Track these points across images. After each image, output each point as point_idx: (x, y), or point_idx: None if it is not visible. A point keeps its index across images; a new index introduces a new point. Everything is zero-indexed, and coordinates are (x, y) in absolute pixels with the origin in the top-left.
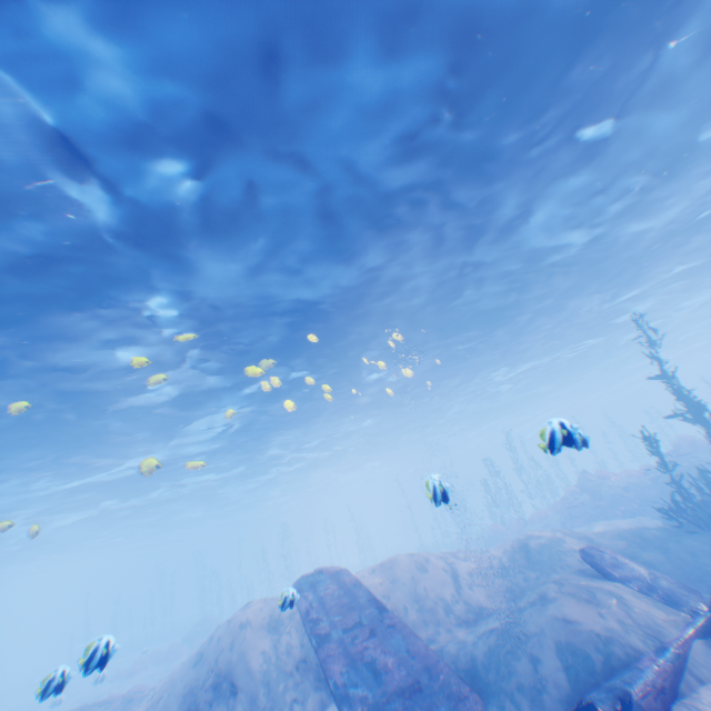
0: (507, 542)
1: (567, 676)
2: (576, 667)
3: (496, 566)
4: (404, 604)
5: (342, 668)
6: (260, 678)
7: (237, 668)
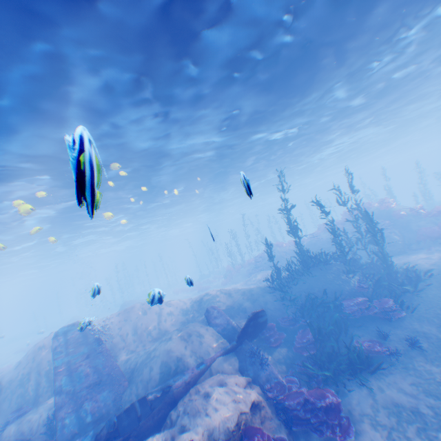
0: (194, 295)
1: (160, 376)
2: (165, 372)
3: (183, 308)
4: (128, 332)
5: (64, 377)
6: (45, 373)
7: (33, 370)
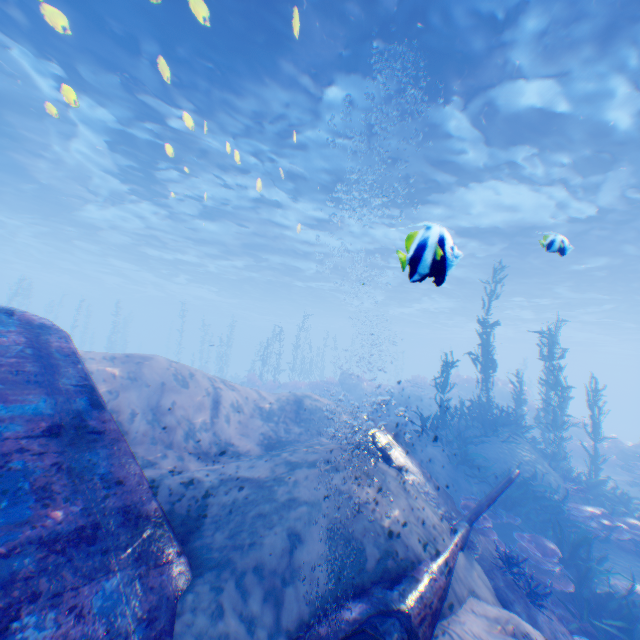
0: (284, 393)
1: (330, 570)
2: (345, 561)
3: (264, 410)
4: (135, 411)
5: None
6: None
7: None
